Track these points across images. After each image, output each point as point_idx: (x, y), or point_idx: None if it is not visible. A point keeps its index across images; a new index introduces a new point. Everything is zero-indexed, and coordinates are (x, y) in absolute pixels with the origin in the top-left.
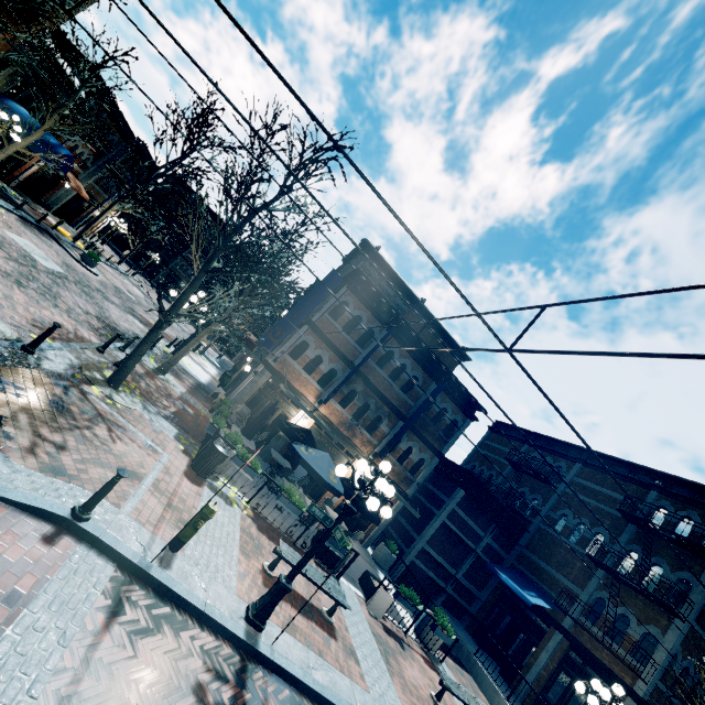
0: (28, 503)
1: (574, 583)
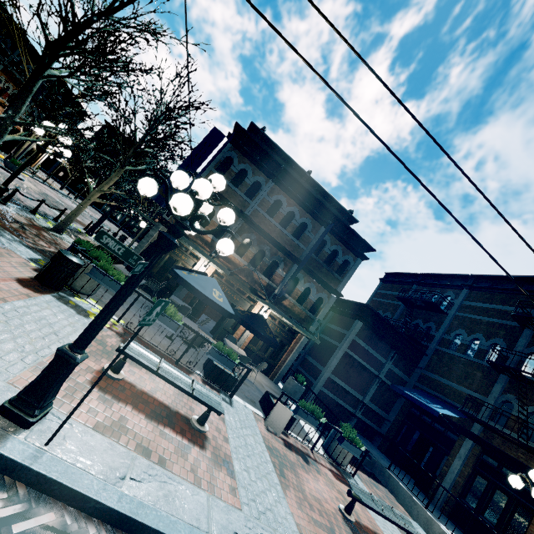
0: None
1: (477, 392)
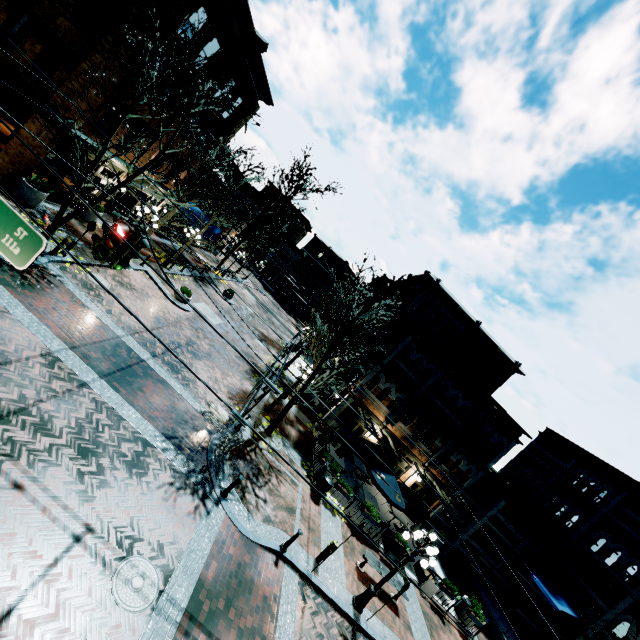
0: (267, 546)
1: (603, 600)
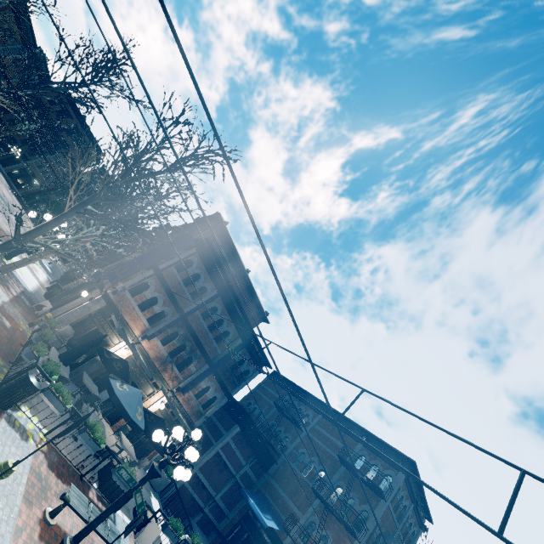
0: None
1: (299, 508)
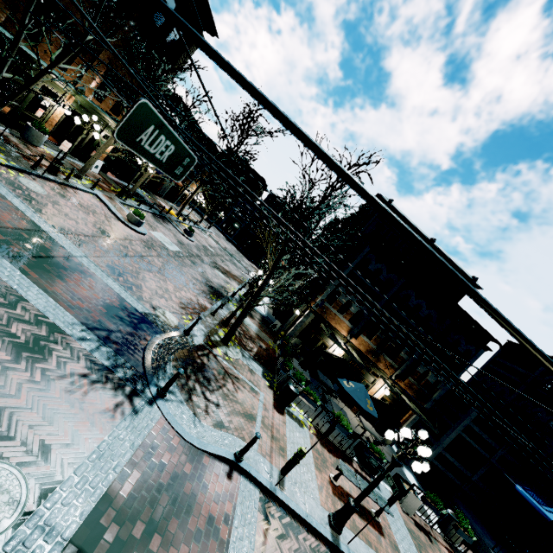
0: (216, 453)
1: None
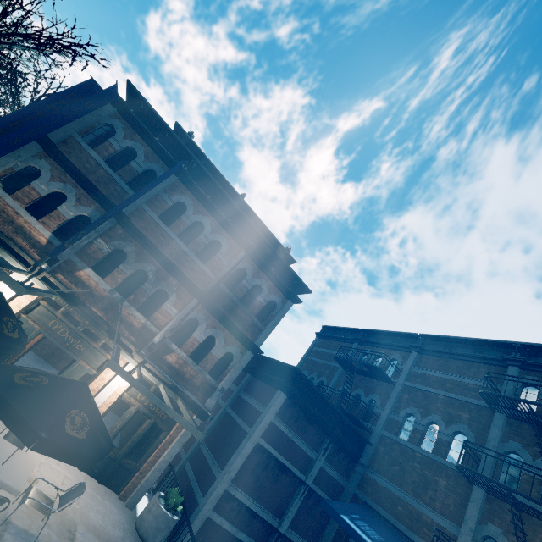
0: None
1: (443, 515)
